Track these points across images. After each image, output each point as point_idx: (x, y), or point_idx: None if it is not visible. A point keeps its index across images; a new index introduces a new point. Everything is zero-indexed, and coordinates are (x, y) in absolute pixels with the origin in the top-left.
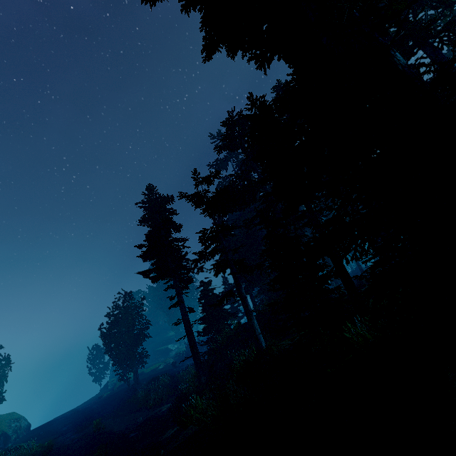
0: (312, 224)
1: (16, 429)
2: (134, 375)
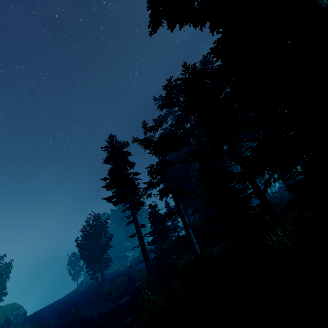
0: (234, 158)
1: (16, 316)
2: (101, 275)
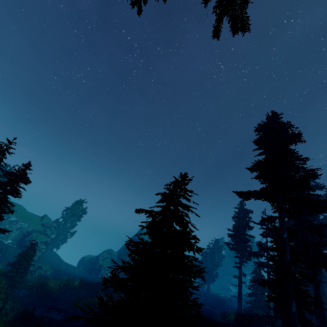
0: None
1: None
2: (207, 287)
